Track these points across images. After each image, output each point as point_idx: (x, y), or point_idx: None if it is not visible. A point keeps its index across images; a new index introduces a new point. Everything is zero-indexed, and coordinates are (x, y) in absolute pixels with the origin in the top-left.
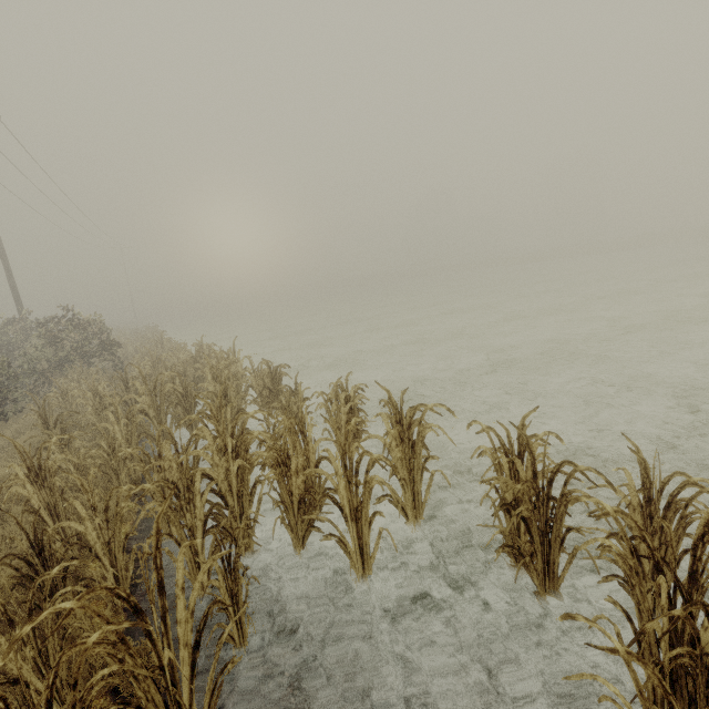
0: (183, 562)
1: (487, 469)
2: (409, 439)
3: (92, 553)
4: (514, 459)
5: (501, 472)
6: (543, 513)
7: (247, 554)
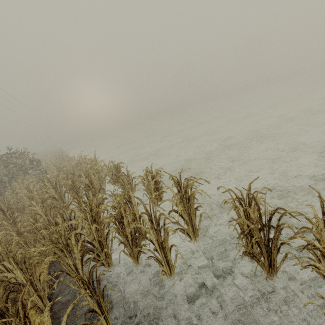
0: (49, 315)
1: (230, 209)
2: (186, 198)
3: (22, 286)
4: (247, 208)
5: (239, 213)
6: (266, 235)
7: (110, 268)
